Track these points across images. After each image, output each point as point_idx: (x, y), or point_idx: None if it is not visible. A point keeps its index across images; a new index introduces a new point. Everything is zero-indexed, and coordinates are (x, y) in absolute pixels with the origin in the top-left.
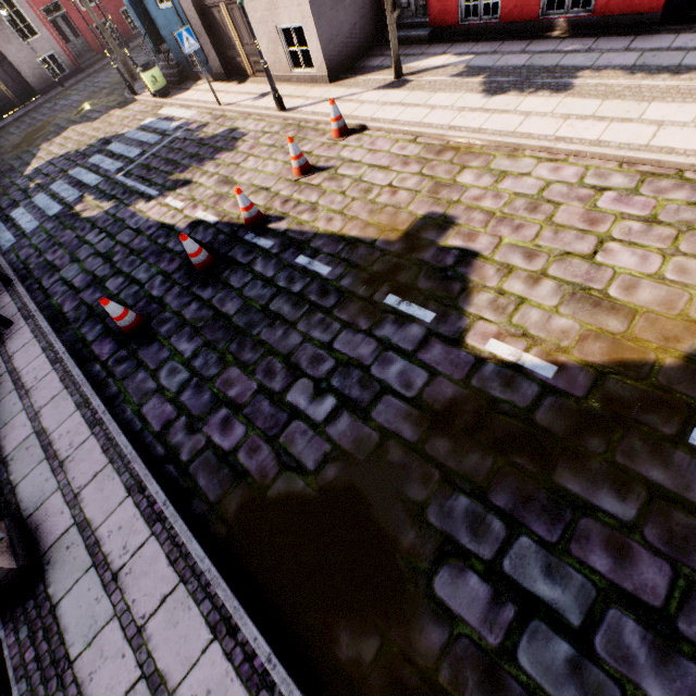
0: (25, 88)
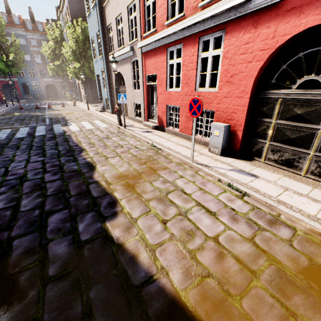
0: (57, 96)
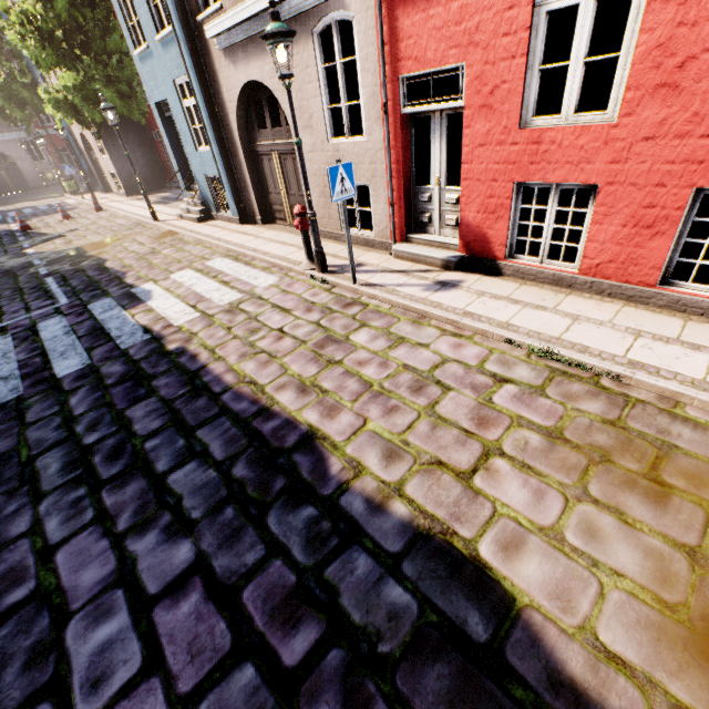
0: (24, 184)
